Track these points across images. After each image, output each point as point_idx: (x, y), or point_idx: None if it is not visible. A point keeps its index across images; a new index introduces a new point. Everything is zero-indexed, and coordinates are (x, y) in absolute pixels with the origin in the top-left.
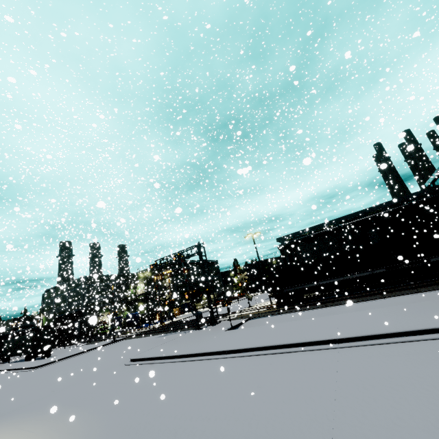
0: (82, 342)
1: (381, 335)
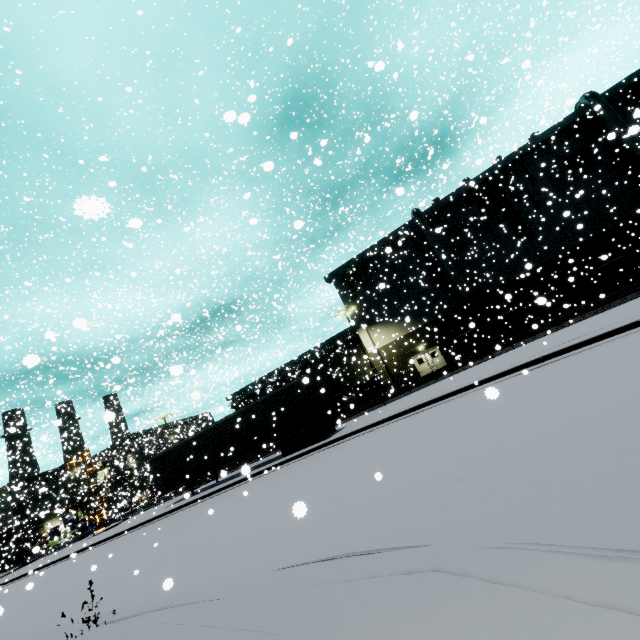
0: (1, 572)
1: (83, 549)
